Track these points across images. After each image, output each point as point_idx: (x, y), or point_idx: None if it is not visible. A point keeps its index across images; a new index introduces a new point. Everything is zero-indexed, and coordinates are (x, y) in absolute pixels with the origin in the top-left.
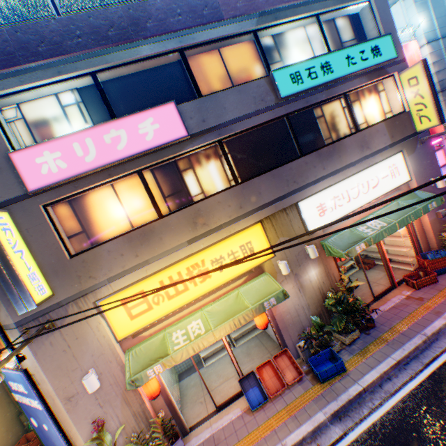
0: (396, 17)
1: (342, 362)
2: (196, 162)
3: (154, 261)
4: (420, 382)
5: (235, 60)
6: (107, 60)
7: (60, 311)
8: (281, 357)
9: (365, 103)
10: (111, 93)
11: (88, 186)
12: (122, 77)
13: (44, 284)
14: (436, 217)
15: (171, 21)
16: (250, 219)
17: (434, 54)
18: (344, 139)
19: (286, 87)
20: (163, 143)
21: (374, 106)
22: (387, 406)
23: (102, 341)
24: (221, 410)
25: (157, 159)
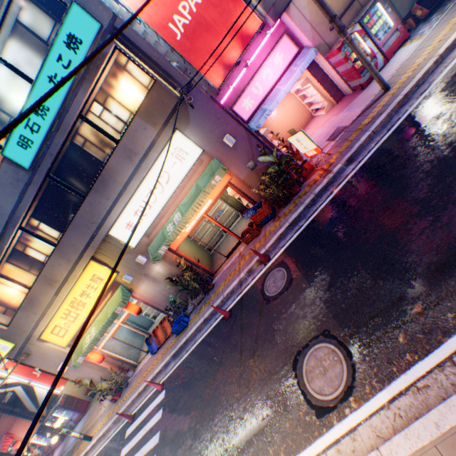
0: None
1: (183, 323)
2: (27, 242)
3: (48, 311)
4: (207, 333)
5: None
6: None
7: (26, 348)
8: (166, 320)
9: (119, 93)
10: None
11: None
12: None
13: (6, 344)
14: (250, 170)
15: None
16: (82, 264)
17: None
18: (108, 161)
19: (24, 157)
20: None
21: (131, 89)
22: (191, 350)
23: (57, 351)
24: (149, 352)
25: None
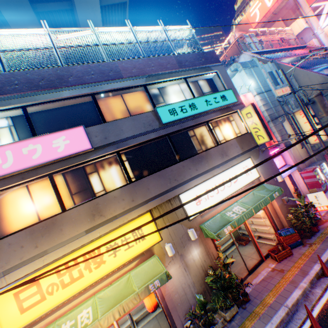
0: (238, 80)
1: None
2: (100, 166)
3: (52, 251)
4: None
5: (133, 101)
6: (36, 99)
7: None
8: None
9: (223, 127)
10: (38, 119)
11: (2, 187)
12: (49, 109)
13: None
14: (282, 202)
15: (86, 77)
16: (141, 210)
17: (262, 100)
18: (209, 149)
19: (166, 117)
20: (71, 154)
21: (229, 129)
22: None
23: None
24: None
25: (66, 165)
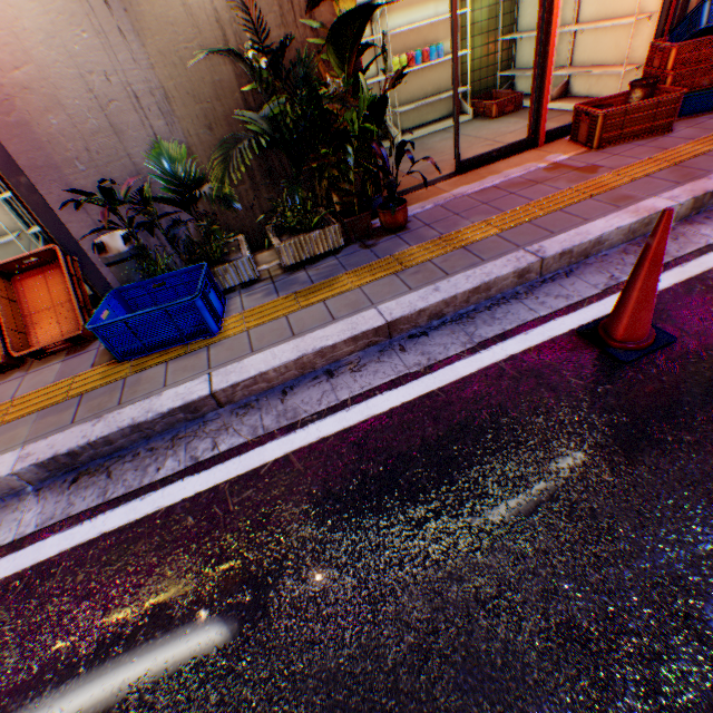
0: None
1: (200, 308)
2: None
3: None
4: (421, 397)
5: None
6: None
7: None
8: (45, 278)
9: None
10: None
11: None
12: None
13: None
14: None
15: None
16: None
17: None
18: None
19: None
20: None
21: None
22: (247, 464)
23: None
24: None
25: None
